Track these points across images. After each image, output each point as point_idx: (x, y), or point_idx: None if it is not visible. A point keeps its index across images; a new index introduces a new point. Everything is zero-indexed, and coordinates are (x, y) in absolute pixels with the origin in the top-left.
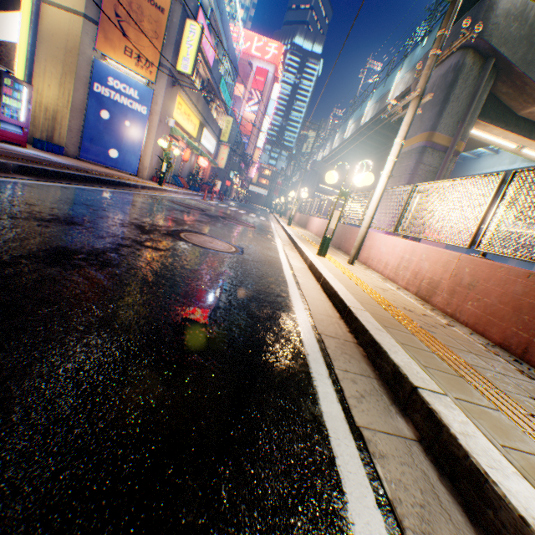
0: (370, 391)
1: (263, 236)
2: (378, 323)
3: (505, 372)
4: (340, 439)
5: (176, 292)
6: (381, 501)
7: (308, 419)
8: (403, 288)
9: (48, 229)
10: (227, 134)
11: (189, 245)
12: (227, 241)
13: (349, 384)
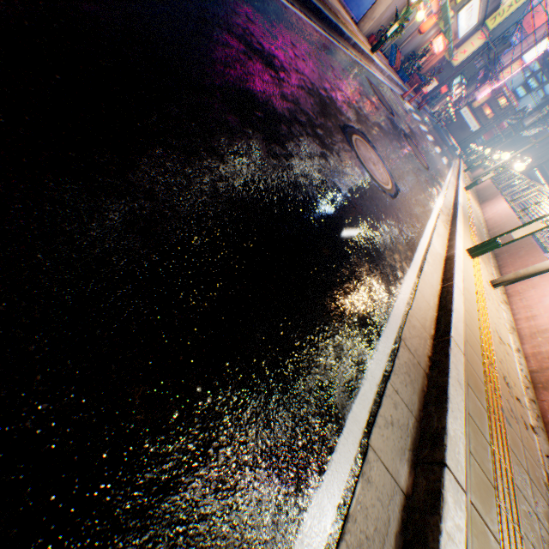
0: (401, 425)
1: (428, 187)
2: (464, 375)
3: (542, 518)
4: (348, 441)
5: (311, 208)
6: (341, 508)
7: (336, 406)
8: (523, 354)
9: (249, 62)
10: (501, 18)
11: (352, 155)
12: (390, 171)
13: (389, 405)
